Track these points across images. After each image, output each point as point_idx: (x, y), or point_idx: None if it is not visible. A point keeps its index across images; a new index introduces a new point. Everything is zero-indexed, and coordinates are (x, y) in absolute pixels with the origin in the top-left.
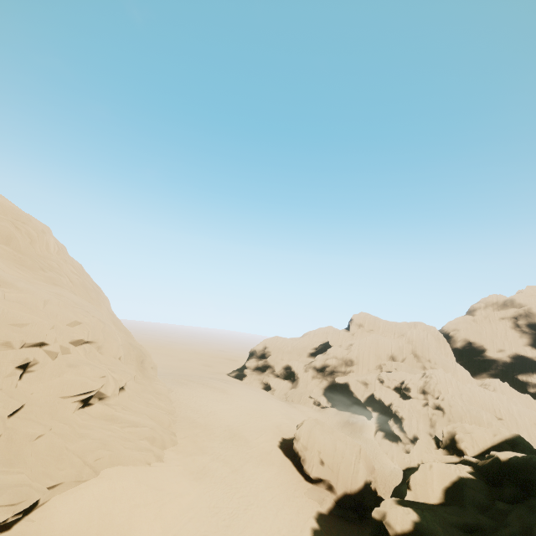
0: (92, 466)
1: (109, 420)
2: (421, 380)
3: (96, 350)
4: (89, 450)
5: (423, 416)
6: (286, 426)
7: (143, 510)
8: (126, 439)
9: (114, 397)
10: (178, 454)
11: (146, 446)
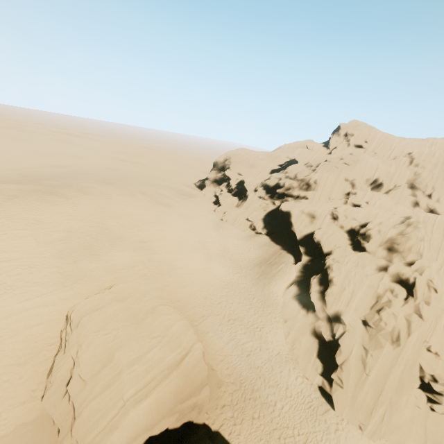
0: None
1: None
2: (396, 228)
3: None
4: None
5: (367, 288)
6: (146, 267)
7: None
8: None
9: None
10: None
11: None
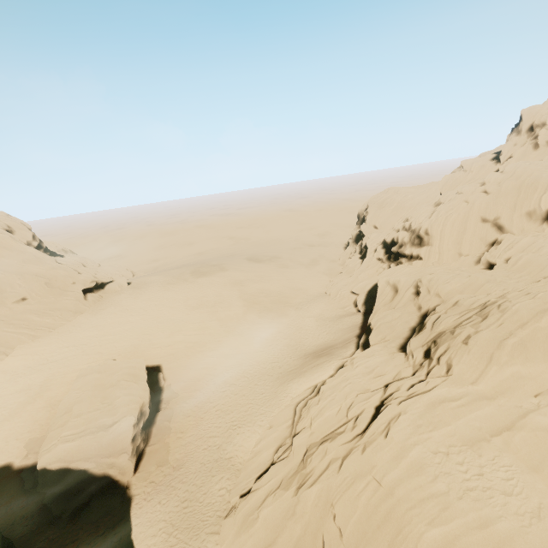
0: None
1: None
2: (459, 316)
3: None
4: None
5: (342, 408)
6: (178, 347)
7: None
8: None
9: None
10: None
11: None
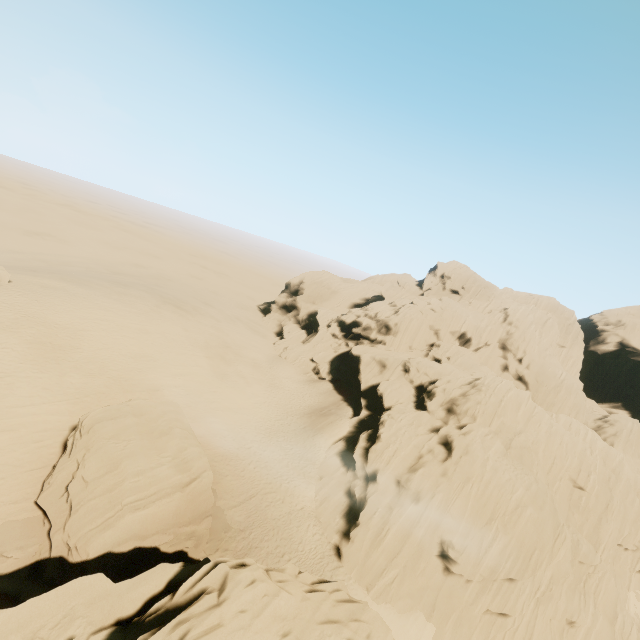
0: None
1: None
2: (461, 389)
3: None
4: None
5: (412, 448)
6: (171, 394)
7: None
8: None
9: None
10: None
11: None
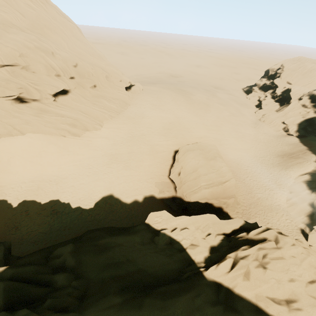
0: (20, 130)
1: (43, 111)
2: None
3: (25, 70)
4: (17, 123)
5: None
6: (207, 140)
7: (49, 154)
8: (49, 122)
9: (47, 99)
10: (95, 135)
11: (65, 128)
